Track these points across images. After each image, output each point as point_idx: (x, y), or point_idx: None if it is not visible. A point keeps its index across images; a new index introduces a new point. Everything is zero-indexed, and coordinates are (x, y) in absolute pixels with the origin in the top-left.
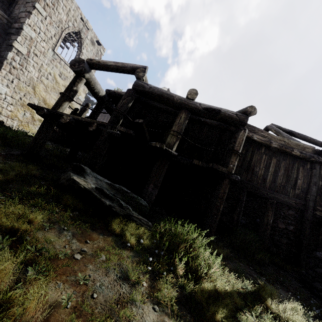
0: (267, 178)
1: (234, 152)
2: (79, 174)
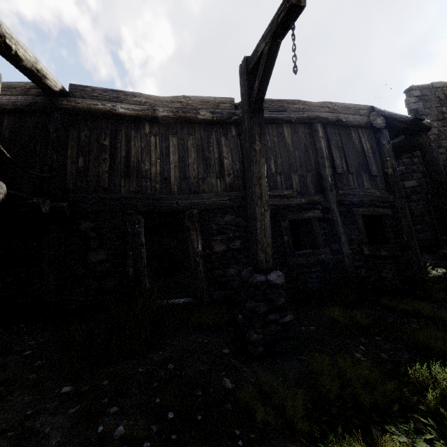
0: (171, 175)
1: None
2: None
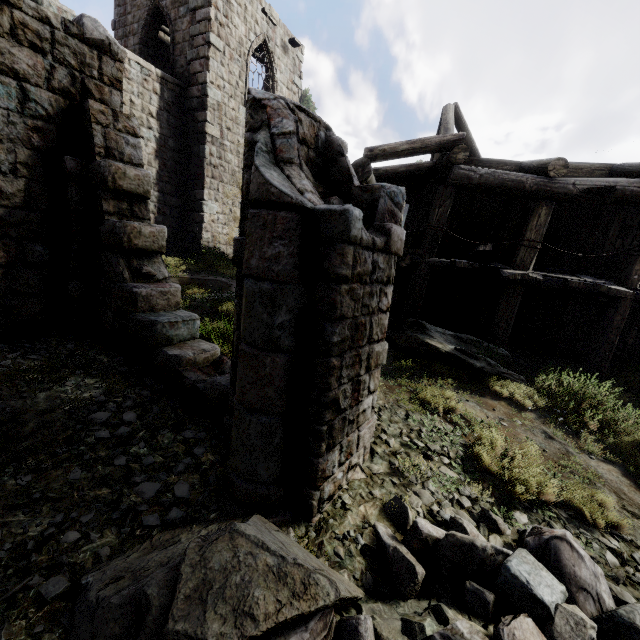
0: None
1: None
2: (421, 333)
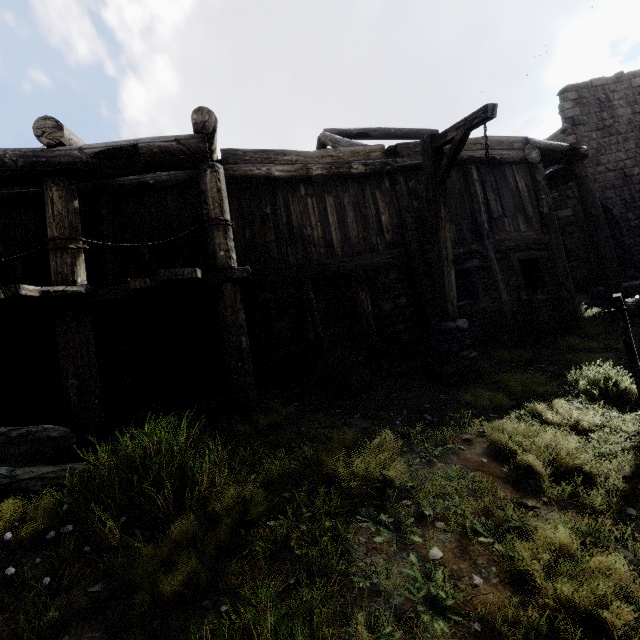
0: (333, 238)
1: (212, 224)
2: None
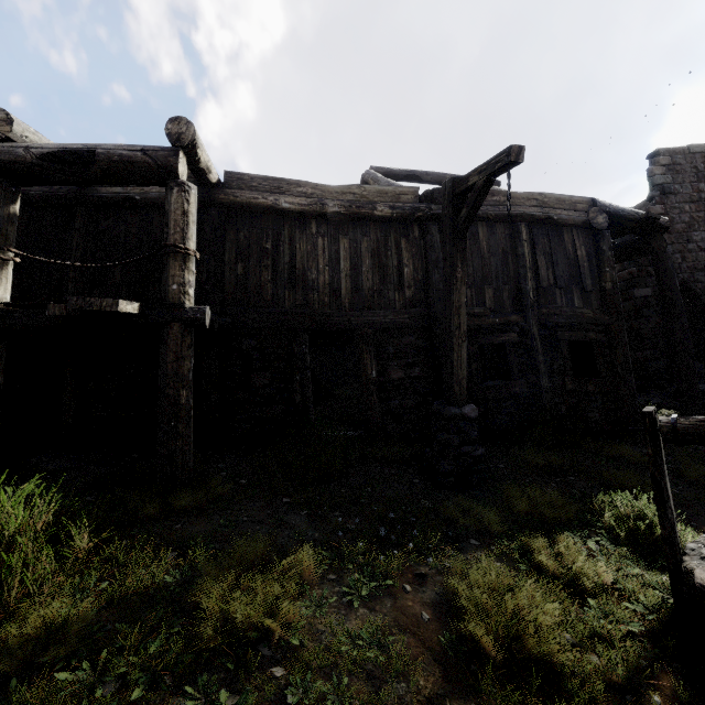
0: (341, 286)
1: (168, 252)
2: None
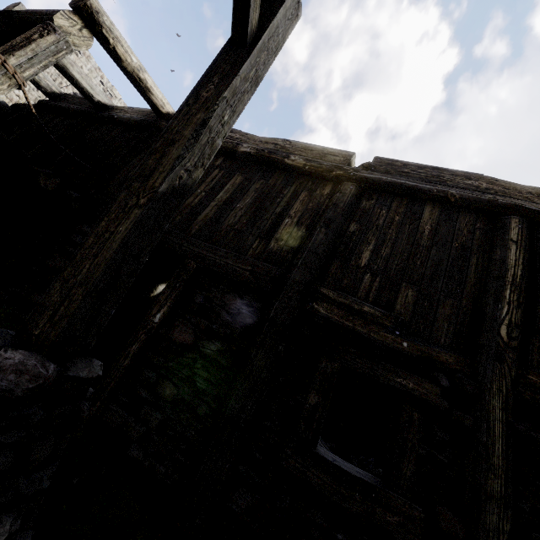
0: (203, 212)
1: None
2: None
